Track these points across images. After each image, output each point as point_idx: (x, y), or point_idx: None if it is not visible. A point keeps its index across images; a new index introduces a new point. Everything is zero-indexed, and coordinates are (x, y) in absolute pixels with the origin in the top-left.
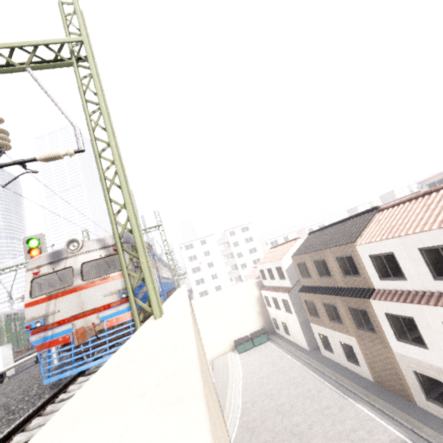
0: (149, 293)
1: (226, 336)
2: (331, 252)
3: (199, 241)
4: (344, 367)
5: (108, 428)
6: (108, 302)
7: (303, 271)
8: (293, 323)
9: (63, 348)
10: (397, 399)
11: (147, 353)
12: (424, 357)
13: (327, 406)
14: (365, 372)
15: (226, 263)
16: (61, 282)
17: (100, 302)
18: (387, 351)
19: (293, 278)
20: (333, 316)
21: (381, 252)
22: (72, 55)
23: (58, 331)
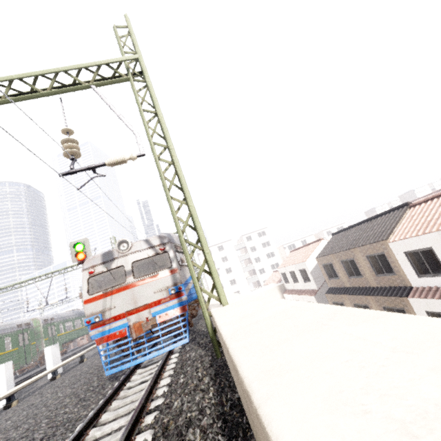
0: (215, 281)
1: None
2: (360, 251)
3: (216, 247)
4: None
5: (324, 338)
6: (158, 299)
7: (330, 272)
8: None
9: (120, 342)
10: None
11: (267, 315)
12: None
13: None
14: None
15: (244, 268)
16: (106, 283)
17: (151, 299)
18: None
19: (318, 280)
20: None
21: (418, 248)
22: (128, 72)
23: (115, 326)
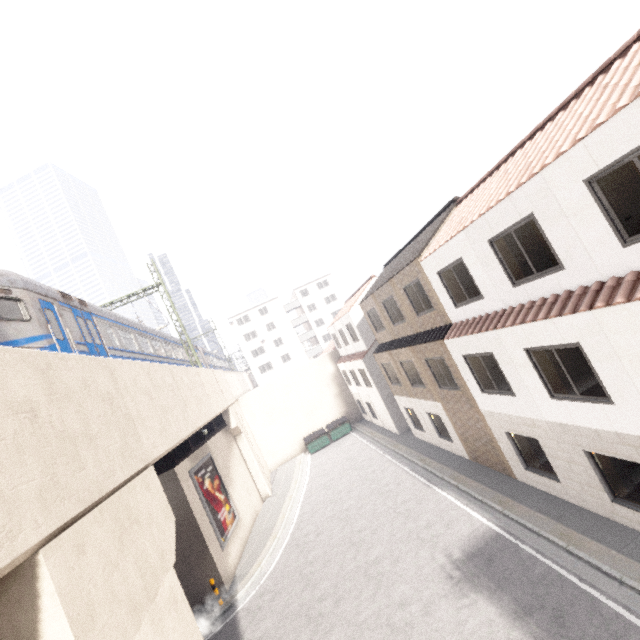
0: None
1: (293, 434)
2: (397, 283)
3: (256, 310)
4: (437, 448)
5: None
6: None
7: (376, 322)
8: (376, 401)
9: None
10: (494, 476)
11: None
12: (513, 409)
13: (404, 501)
14: (459, 448)
15: (301, 337)
16: None
17: None
18: (475, 411)
19: (368, 337)
20: (414, 378)
21: (449, 263)
22: None
23: None
